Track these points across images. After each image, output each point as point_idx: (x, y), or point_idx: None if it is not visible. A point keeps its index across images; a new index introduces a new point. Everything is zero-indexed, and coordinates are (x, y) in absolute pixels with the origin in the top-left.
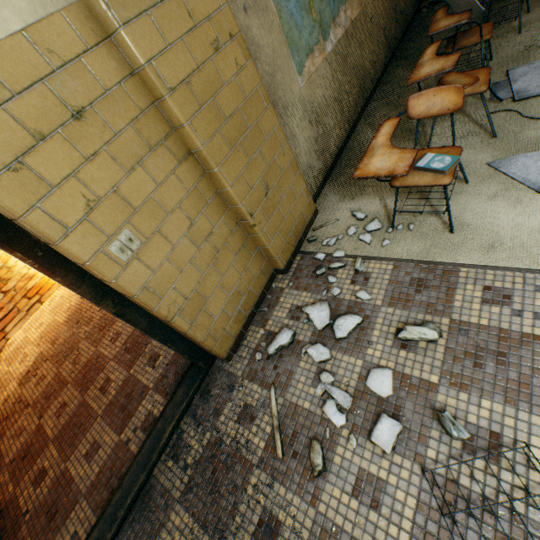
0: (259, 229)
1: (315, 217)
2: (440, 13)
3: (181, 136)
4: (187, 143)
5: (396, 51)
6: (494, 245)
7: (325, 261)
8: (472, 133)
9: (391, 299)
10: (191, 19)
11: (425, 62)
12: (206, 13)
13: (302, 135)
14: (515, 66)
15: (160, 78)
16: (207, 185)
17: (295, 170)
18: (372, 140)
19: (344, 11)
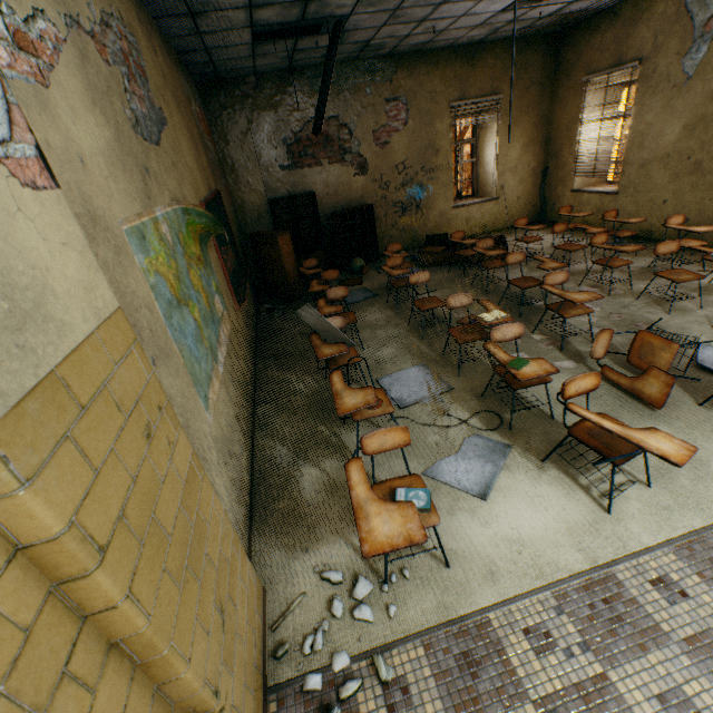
0: (228, 709)
1: (265, 601)
2: (316, 339)
3: (98, 622)
4: (109, 629)
5: (256, 349)
6: (493, 570)
7: (326, 688)
8: None
9: (456, 710)
10: (121, 411)
11: (342, 391)
12: (135, 394)
13: (223, 483)
14: (379, 375)
15: (86, 540)
16: (139, 694)
17: (238, 545)
18: (350, 491)
19: (223, 330)
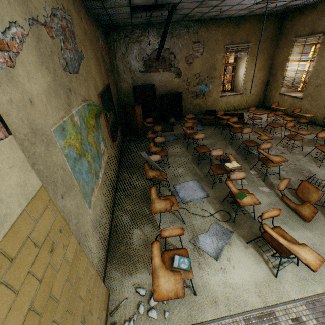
0: None
1: (109, 299)
2: (147, 166)
3: None
4: None
5: (120, 161)
6: (216, 300)
7: None
8: (175, 220)
9: None
10: (36, 246)
11: (155, 199)
12: (46, 231)
13: (94, 243)
14: (175, 183)
15: None
16: None
17: (97, 279)
18: (152, 260)
19: (103, 159)
